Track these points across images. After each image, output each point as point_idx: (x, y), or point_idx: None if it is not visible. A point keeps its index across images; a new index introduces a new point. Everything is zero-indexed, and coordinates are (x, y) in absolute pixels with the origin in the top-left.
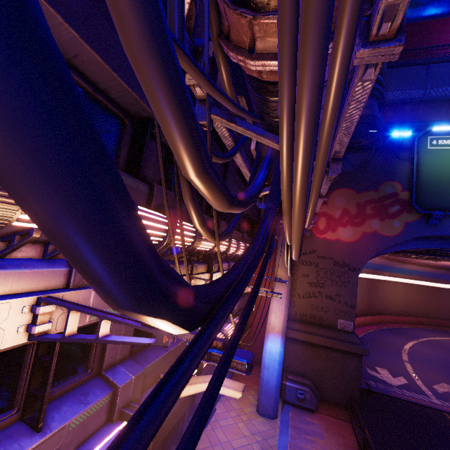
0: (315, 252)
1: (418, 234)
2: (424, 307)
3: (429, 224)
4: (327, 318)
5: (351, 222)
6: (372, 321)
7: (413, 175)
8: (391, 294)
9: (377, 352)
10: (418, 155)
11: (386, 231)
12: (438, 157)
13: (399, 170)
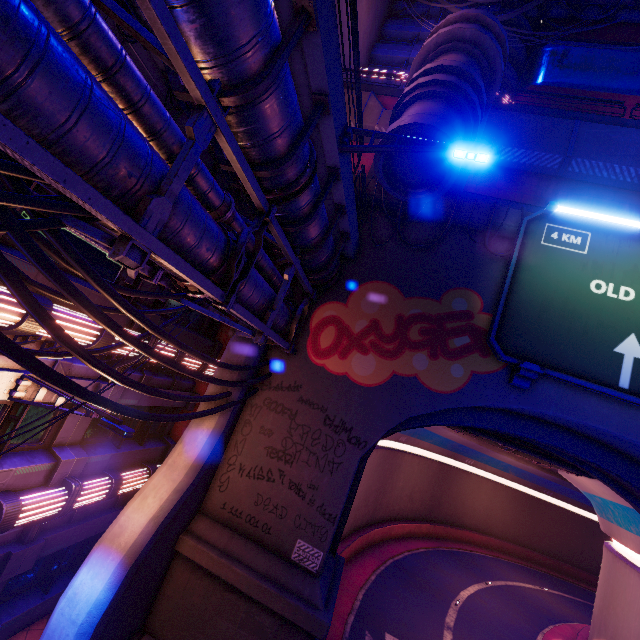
0: (298, 388)
1: (489, 400)
2: (515, 526)
3: (513, 386)
4: (278, 530)
5: (379, 348)
6: (430, 533)
7: (505, 284)
8: (472, 495)
9: (408, 598)
10: (522, 252)
11: (434, 380)
12: (555, 262)
13: (486, 273)
